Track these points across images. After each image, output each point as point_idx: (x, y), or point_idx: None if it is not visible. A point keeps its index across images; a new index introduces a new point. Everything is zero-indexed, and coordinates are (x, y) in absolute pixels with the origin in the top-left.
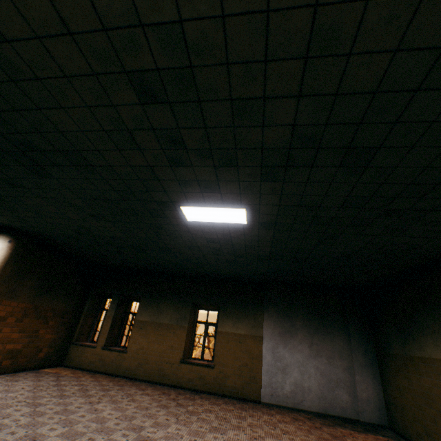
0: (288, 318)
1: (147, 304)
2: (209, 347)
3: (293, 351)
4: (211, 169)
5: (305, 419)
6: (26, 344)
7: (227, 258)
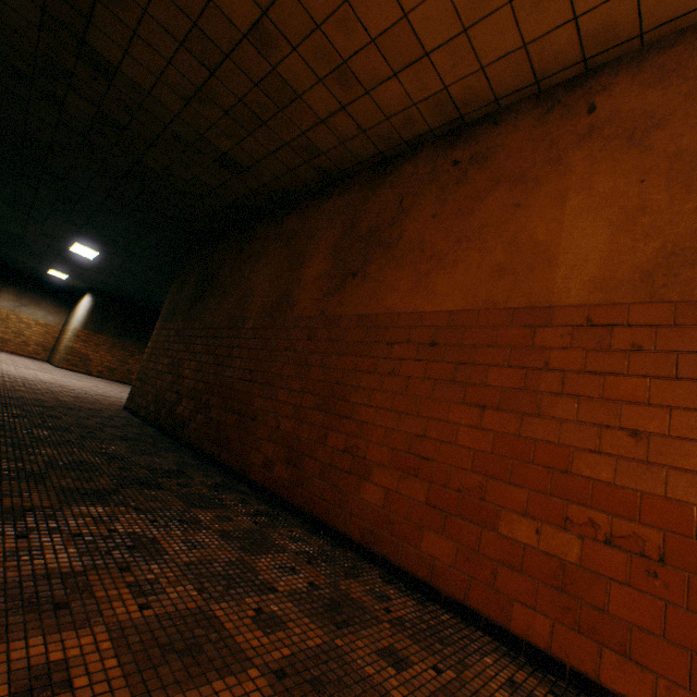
0: None
1: None
2: None
3: None
4: (30, 226)
5: None
6: (120, 366)
7: None
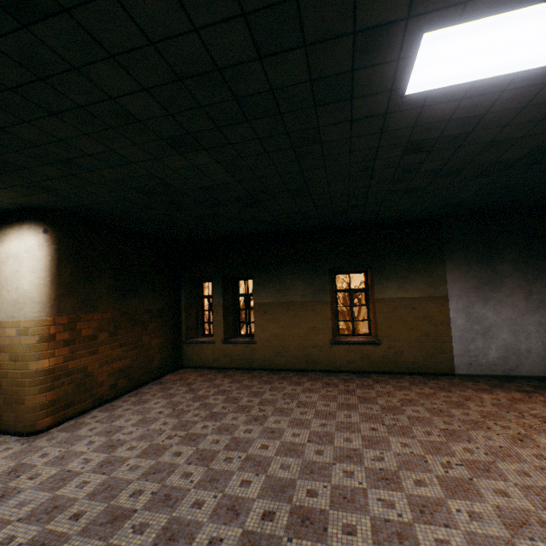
0: (487, 264)
1: (263, 281)
2: (362, 320)
3: (498, 307)
4: None
5: (537, 390)
6: (134, 358)
7: (412, 186)
